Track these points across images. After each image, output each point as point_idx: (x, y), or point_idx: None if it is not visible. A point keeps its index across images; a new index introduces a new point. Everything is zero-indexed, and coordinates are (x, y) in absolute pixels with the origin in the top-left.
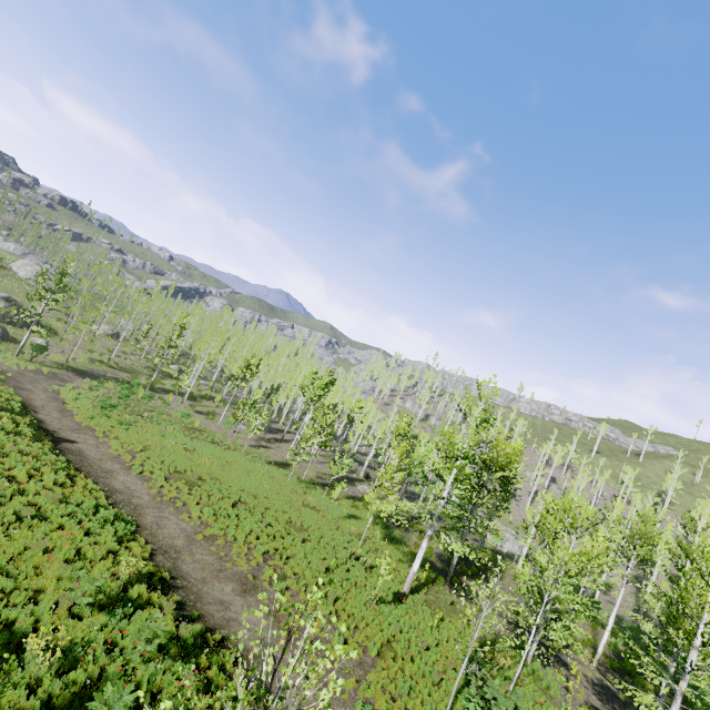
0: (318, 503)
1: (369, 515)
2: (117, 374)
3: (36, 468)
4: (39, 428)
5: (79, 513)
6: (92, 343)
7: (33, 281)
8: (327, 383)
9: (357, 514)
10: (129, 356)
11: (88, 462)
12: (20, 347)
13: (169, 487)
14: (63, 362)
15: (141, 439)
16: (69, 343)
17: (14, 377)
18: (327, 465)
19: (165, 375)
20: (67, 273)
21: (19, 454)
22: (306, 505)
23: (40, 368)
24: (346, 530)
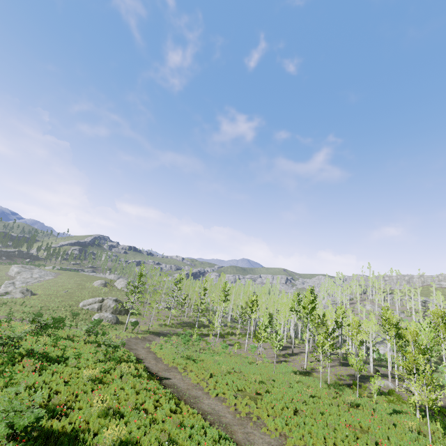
0: (357, 402)
1: (410, 408)
2: (175, 330)
3: (156, 400)
4: (147, 372)
5: (194, 435)
6: (159, 313)
7: (125, 288)
8: (311, 299)
9: (398, 409)
10: (178, 318)
11: (181, 392)
12: (126, 325)
13: (240, 404)
14: (147, 329)
15: (206, 369)
16: (147, 318)
17: (127, 343)
18: (338, 367)
19: (200, 325)
20: (142, 274)
21: (144, 390)
22: (348, 406)
23: (137, 336)
24: (405, 427)
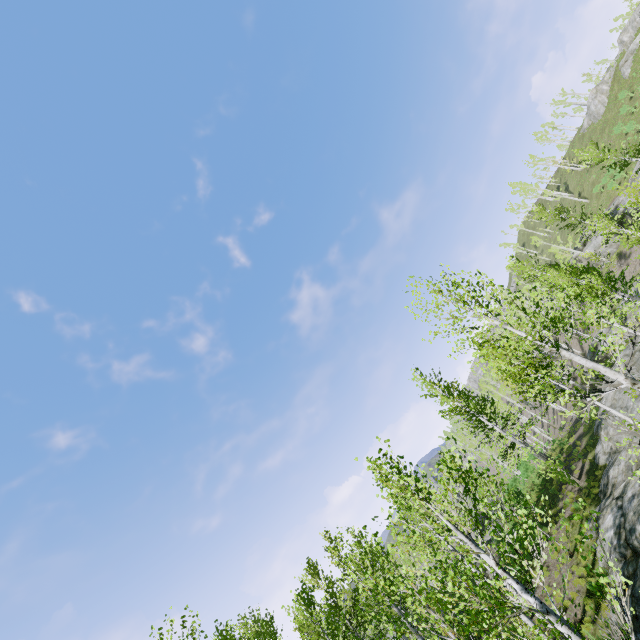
0: None
1: None
2: None
3: None
4: None
5: None
6: None
7: None
8: None
9: None
10: None
11: None
12: None
13: None
14: None
15: None
16: None
17: None
18: None
19: None
20: None
21: None
22: None
23: None
24: None
